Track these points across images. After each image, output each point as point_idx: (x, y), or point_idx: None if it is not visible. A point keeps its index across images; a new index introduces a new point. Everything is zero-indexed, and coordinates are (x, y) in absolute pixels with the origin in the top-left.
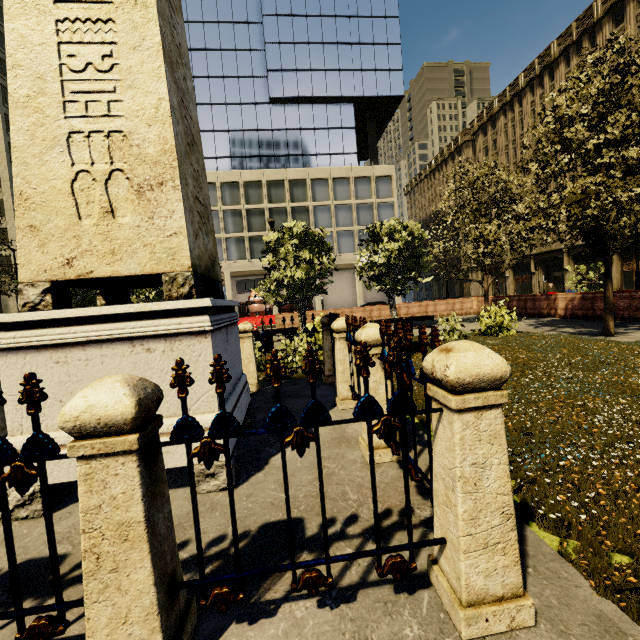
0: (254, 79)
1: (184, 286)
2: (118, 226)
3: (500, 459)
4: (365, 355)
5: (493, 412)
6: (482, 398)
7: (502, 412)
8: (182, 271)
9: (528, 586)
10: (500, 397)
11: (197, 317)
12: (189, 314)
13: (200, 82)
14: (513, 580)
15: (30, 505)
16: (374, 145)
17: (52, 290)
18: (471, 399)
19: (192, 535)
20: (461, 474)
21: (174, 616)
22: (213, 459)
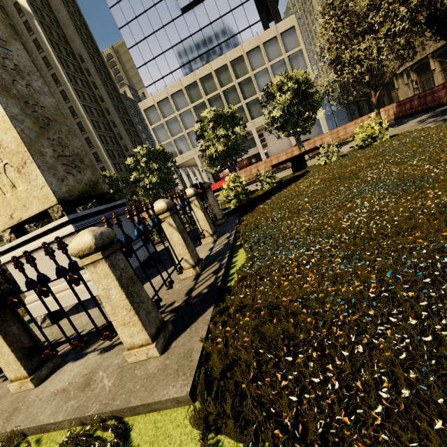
0: (165, 0)
1: (58, 212)
2: (20, 192)
3: (114, 284)
4: (46, 249)
5: (101, 263)
6: (90, 259)
7: (106, 262)
8: (54, 204)
9: (178, 338)
10: (98, 256)
11: (67, 227)
12: (64, 226)
13: (133, 25)
14: (144, 337)
15: (45, 322)
16: (274, 4)
17: (12, 231)
18: (85, 260)
19: (87, 327)
20: (100, 295)
21: (36, 361)
22: (16, 304)
